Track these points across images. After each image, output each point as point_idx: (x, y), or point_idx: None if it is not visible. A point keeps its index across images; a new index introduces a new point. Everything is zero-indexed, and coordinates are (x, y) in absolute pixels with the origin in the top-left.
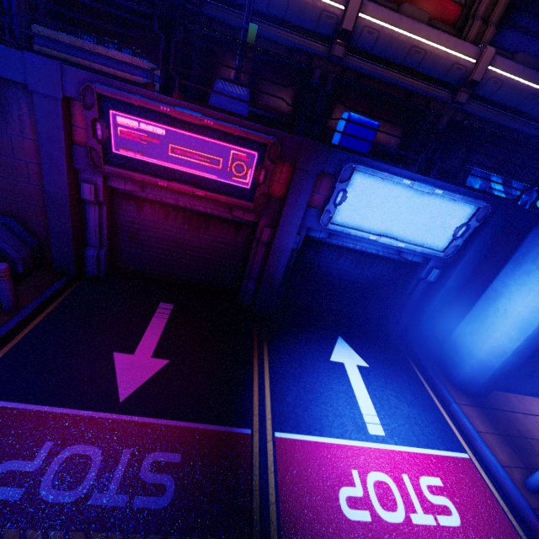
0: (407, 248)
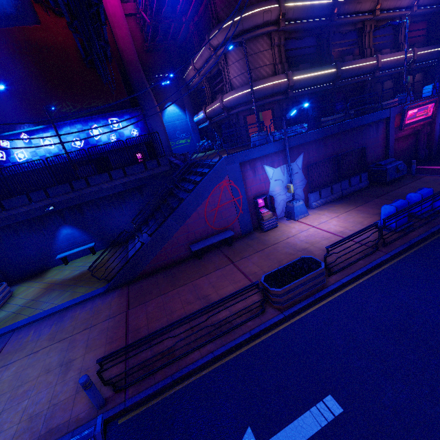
0: None
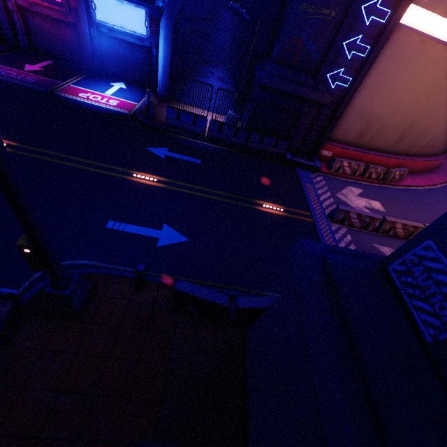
0: (136, 36)
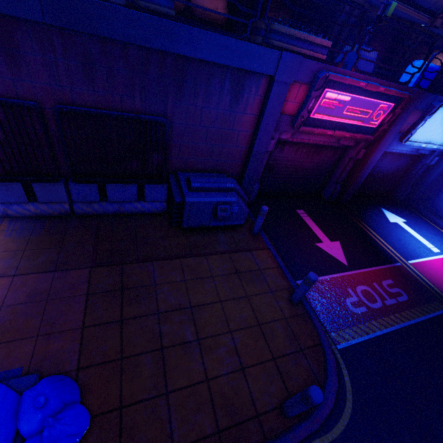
0: (430, 148)
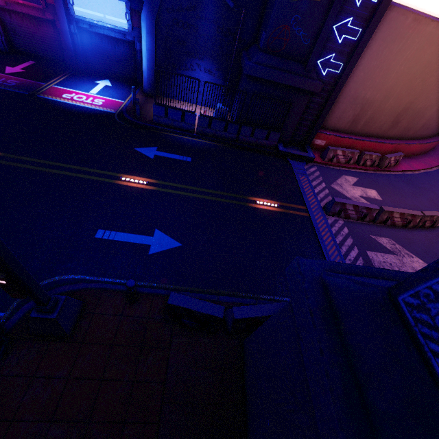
0: (118, 30)
